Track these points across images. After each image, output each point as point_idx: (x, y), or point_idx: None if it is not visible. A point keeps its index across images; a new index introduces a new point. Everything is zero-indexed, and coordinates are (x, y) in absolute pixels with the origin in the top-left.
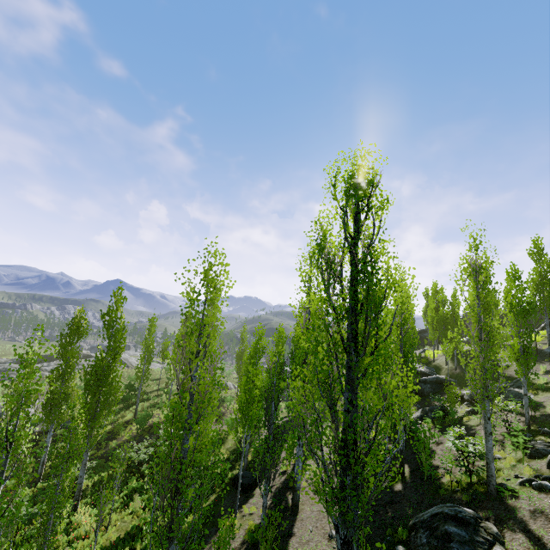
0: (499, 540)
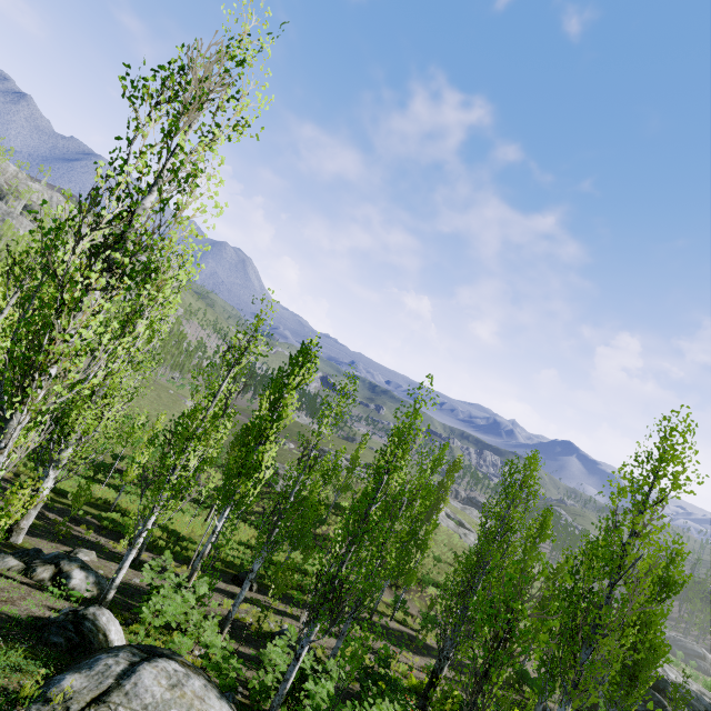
0: (29, 570)
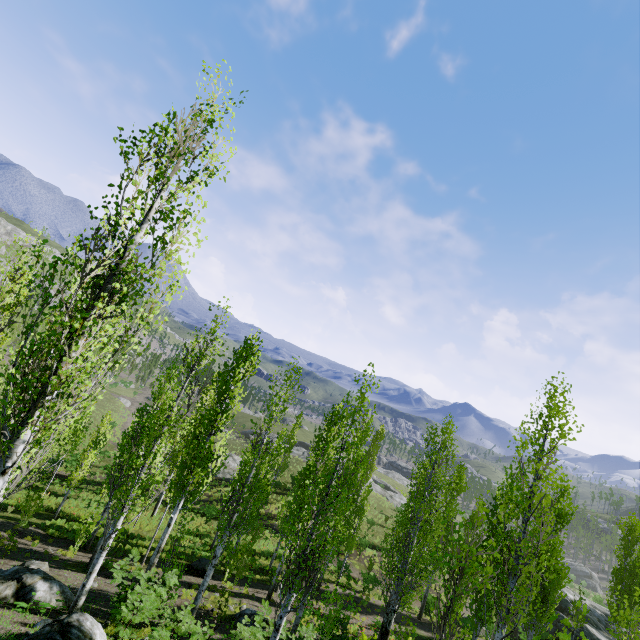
0: None
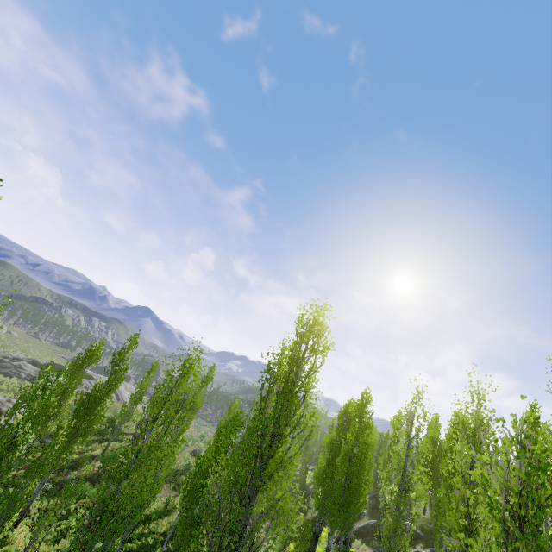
0: None
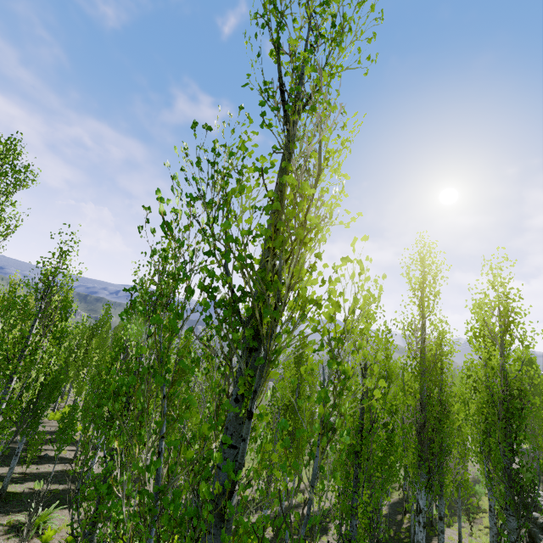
0: None
